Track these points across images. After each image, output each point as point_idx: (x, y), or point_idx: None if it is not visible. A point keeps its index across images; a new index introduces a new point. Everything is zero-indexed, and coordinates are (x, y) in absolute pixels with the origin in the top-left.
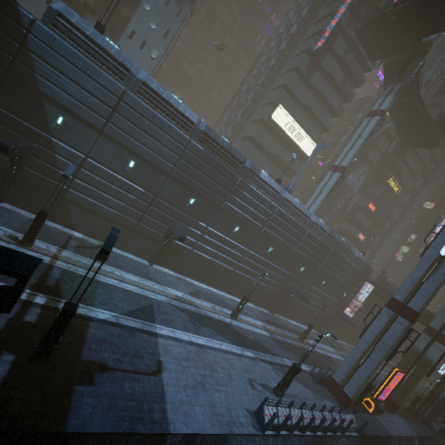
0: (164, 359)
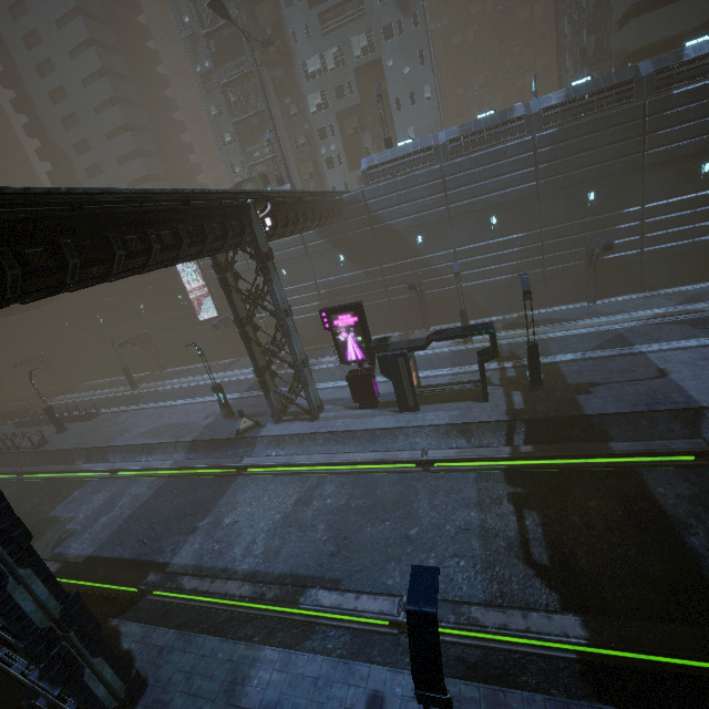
0: (665, 367)
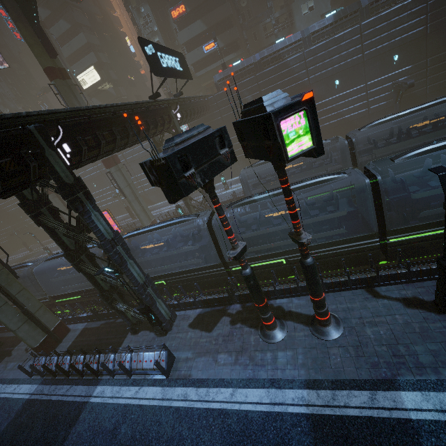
0: None
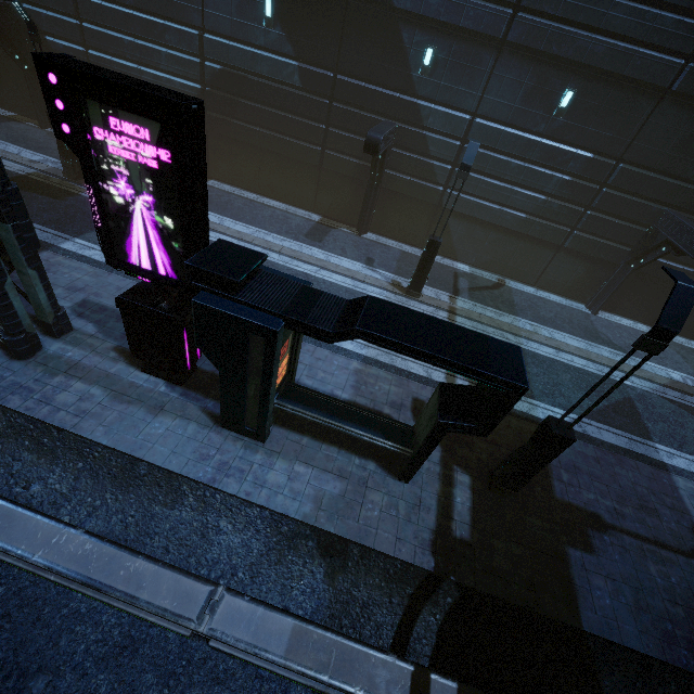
0: None
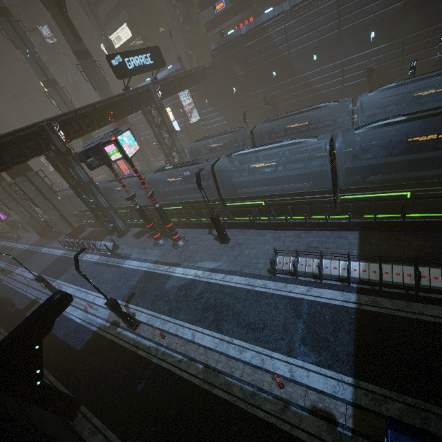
0: None
